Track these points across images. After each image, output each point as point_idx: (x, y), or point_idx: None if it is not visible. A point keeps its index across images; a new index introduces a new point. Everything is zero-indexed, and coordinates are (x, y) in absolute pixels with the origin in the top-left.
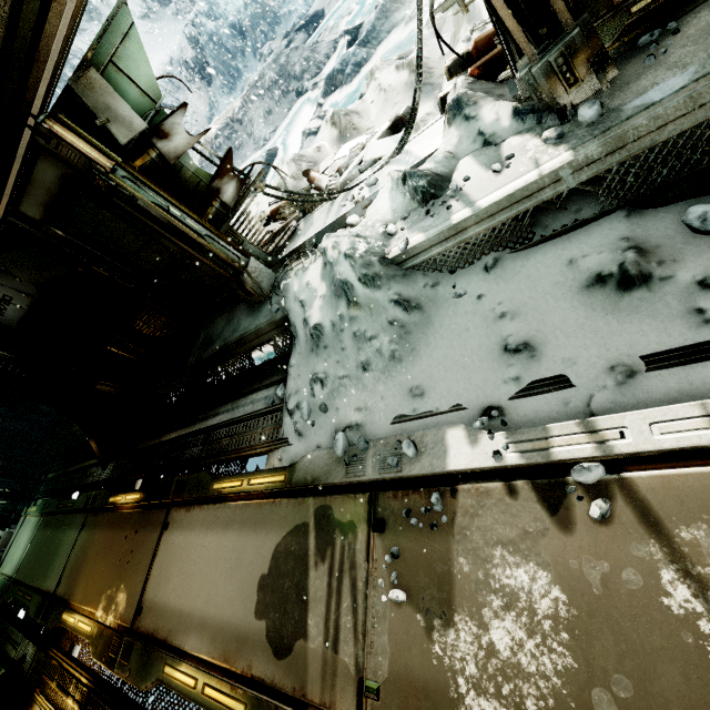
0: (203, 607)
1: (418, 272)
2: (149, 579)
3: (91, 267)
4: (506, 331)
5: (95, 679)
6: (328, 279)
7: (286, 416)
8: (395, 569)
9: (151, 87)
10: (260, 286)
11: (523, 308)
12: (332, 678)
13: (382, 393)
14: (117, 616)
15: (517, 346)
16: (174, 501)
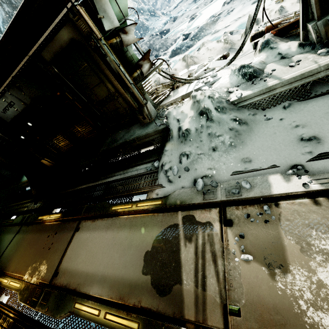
0: (104, 270)
1: (245, 108)
2: (64, 257)
3: (64, 93)
4: (300, 132)
5: (20, 314)
6: (196, 108)
7: (161, 174)
8: (242, 244)
9: (124, 10)
10: (150, 115)
11: (308, 123)
12: (203, 305)
13: (223, 161)
14: (39, 277)
15: (310, 137)
16: (84, 217)
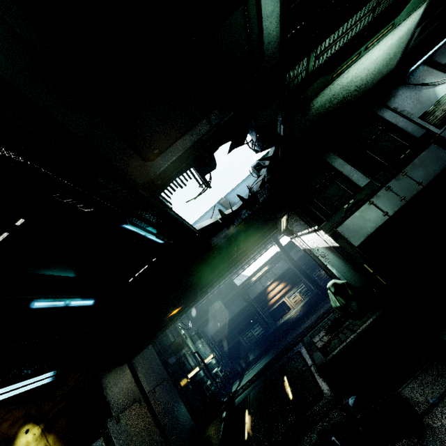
0: None
1: None
2: None
3: None
4: None
5: None
6: None
7: None
8: None
9: None
10: None
11: None
12: None
13: None
14: None
15: None
16: None
